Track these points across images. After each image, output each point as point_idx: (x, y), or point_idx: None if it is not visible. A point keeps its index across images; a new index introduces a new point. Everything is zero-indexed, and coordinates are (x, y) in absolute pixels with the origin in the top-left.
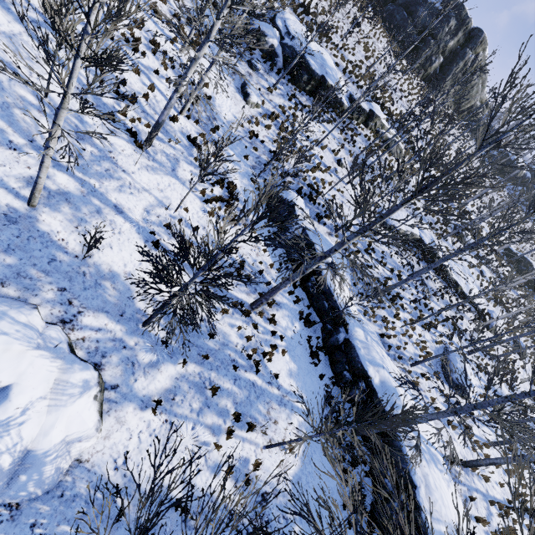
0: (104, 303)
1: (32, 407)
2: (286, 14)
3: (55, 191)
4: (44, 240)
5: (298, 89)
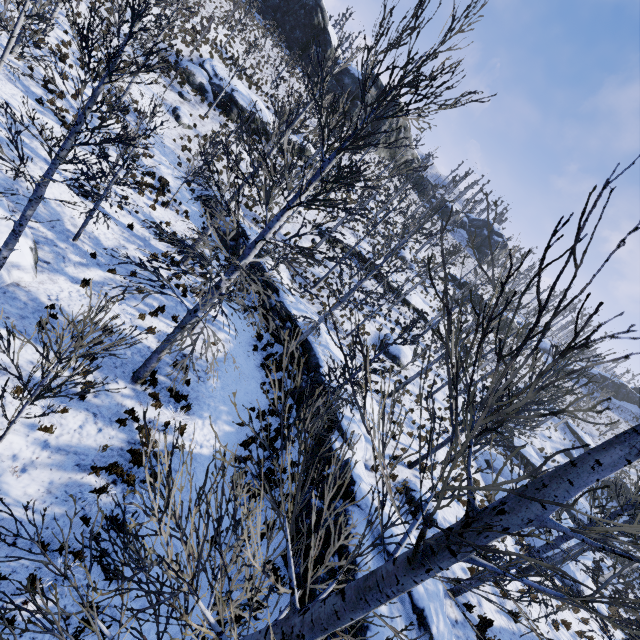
0: (37, 214)
1: None
2: (214, 62)
3: None
4: None
5: (231, 121)
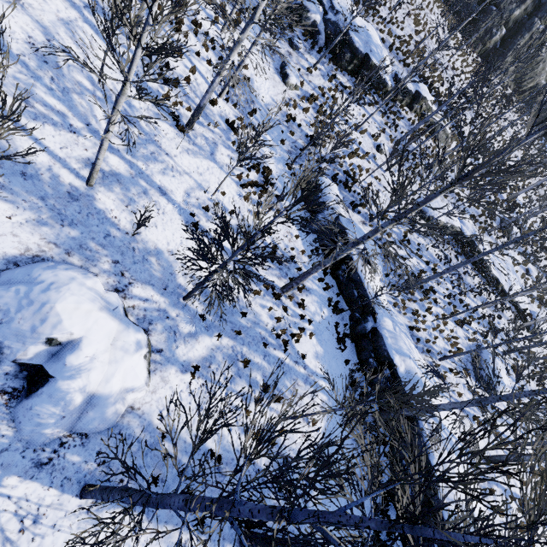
0: (151, 276)
1: (97, 357)
2: None
3: (108, 172)
4: (100, 217)
5: (340, 68)
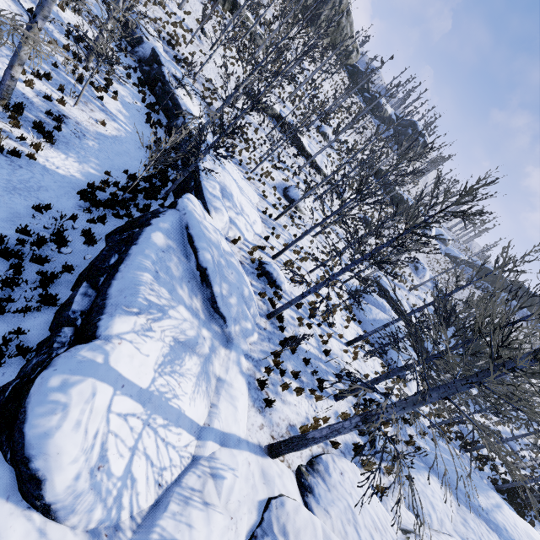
0: None
1: None
2: None
3: None
4: None
5: None
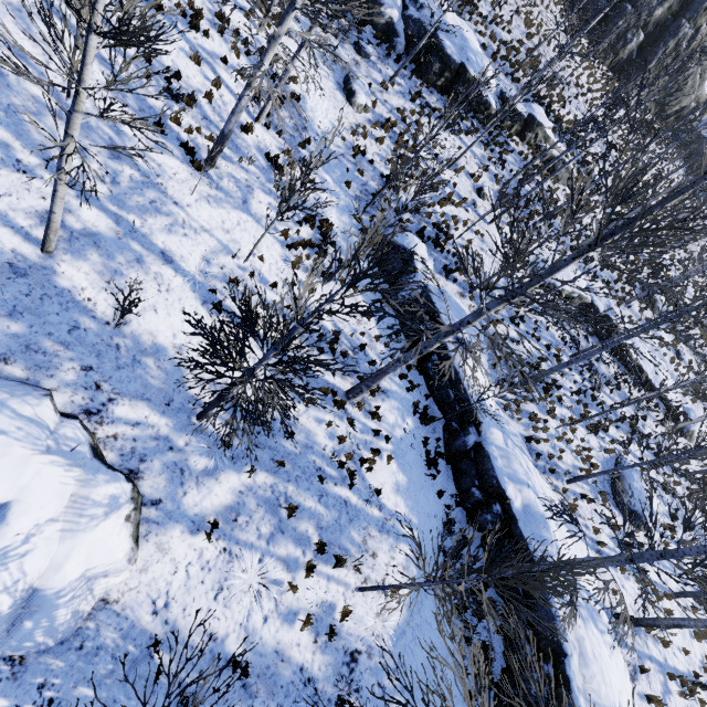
0: (145, 387)
1: (38, 532)
2: None
3: (80, 232)
4: (64, 300)
5: (426, 84)
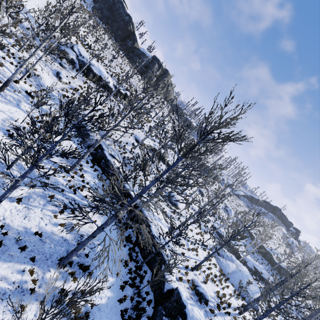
0: None
1: None
2: (79, 47)
3: None
4: None
5: (89, 79)
